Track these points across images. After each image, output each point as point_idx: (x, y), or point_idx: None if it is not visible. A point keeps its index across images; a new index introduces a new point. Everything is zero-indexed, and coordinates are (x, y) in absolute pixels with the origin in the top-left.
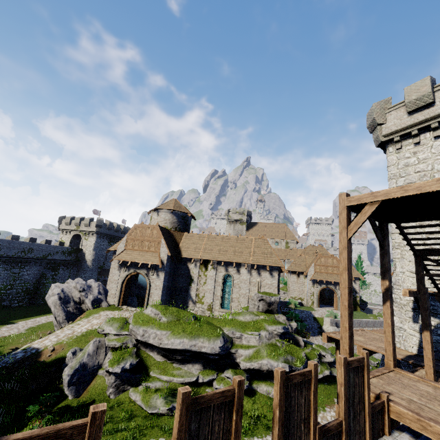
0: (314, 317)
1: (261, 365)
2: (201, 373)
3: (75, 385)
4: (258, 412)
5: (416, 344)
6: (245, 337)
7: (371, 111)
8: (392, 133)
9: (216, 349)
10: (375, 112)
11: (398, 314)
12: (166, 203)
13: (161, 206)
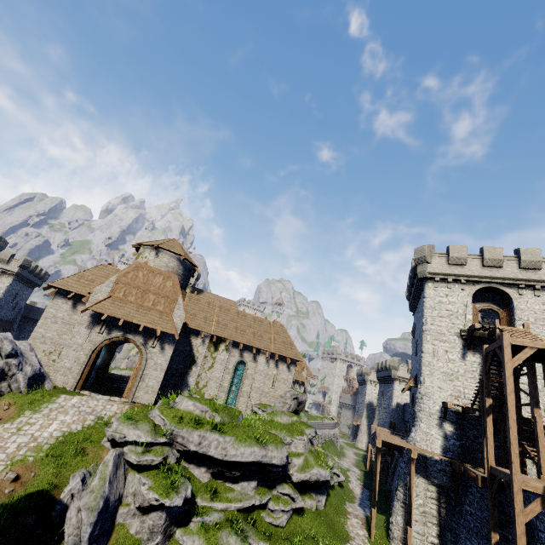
0: None
1: (311, 475)
2: (257, 493)
3: (96, 541)
4: (315, 531)
5: (440, 447)
6: (295, 442)
7: (423, 249)
8: (435, 273)
9: (284, 459)
10: (427, 251)
11: (426, 421)
12: (169, 243)
13: (165, 245)
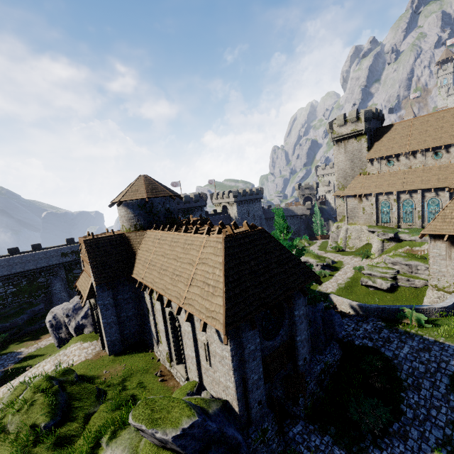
0: (453, 380)
1: None
2: None
3: None
4: None
5: None
6: None
7: None
8: None
9: None
10: None
11: None
12: (126, 189)
13: (118, 197)
